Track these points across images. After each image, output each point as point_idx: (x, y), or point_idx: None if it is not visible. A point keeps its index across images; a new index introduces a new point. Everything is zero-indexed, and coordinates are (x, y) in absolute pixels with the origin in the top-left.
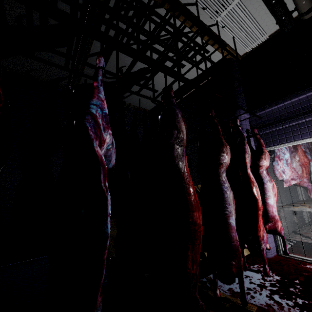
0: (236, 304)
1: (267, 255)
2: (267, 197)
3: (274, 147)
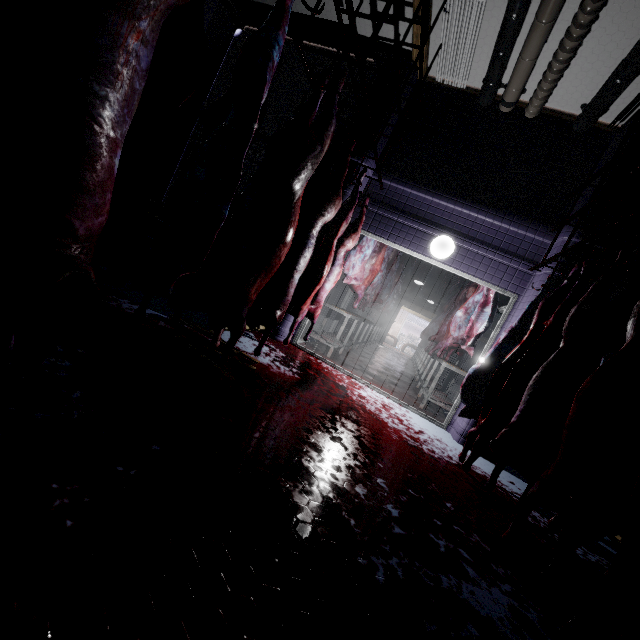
0: (243, 354)
1: (282, 339)
2: (327, 279)
3: (366, 234)
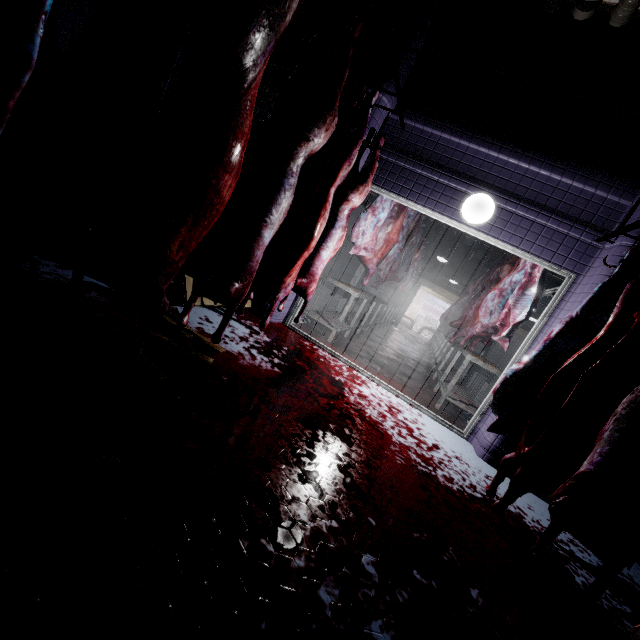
0: (201, 340)
1: (271, 319)
2: (325, 245)
3: (380, 191)
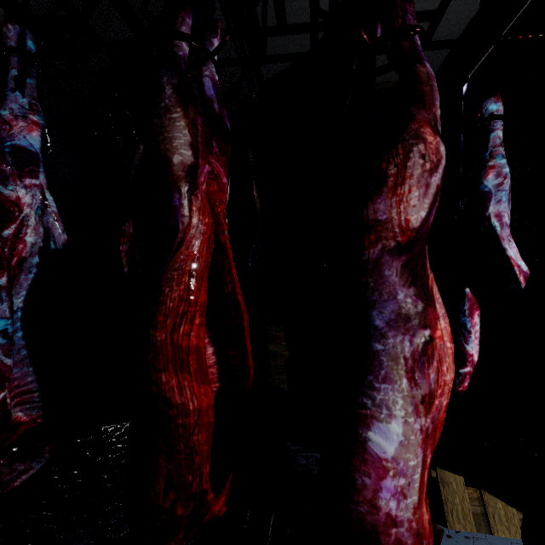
0: None
1: None
2: None
3: None
